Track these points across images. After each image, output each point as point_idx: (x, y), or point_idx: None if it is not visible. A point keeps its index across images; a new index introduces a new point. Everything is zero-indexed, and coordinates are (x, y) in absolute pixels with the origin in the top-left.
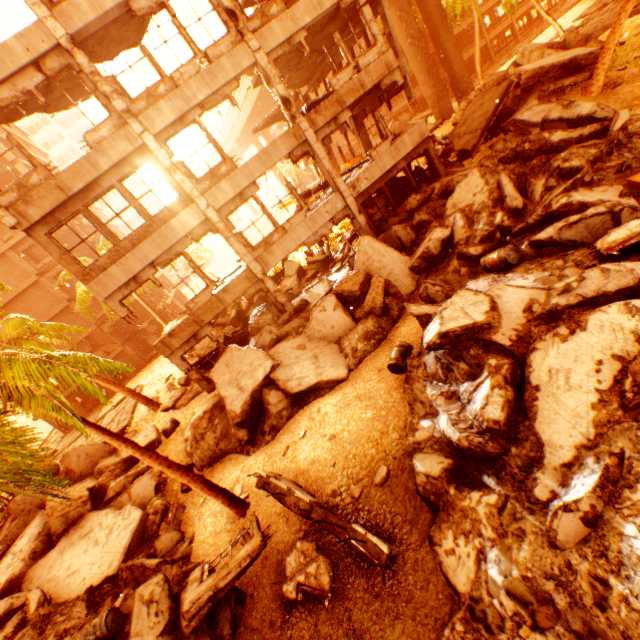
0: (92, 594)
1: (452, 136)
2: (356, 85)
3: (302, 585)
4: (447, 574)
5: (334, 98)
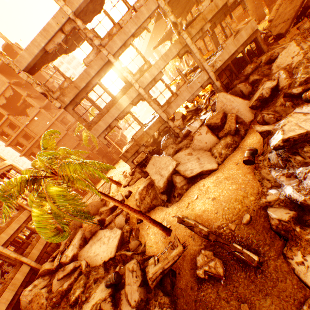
0: (105, 264)
1: (270, 27)
2: (213, 7)
3: (207, 271)
4: (299, 275)
5: (200, 17)
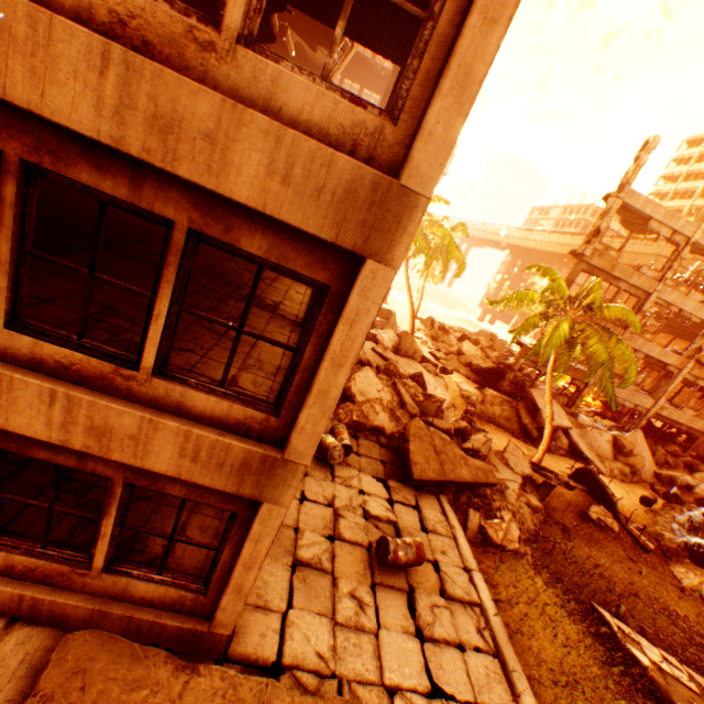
0: None
1: (699, 444)
2: None
3: (599, 519)
4: (675, 575)
5: None
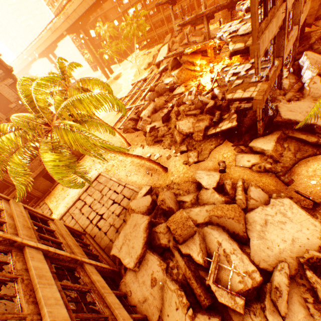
0: None
1: None
2: None
3: None
4: None
5: None
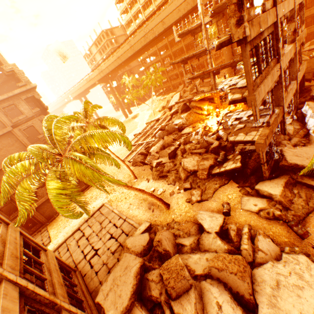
0: None
1: None
2: (301, 37)
3: None
4: None
5: (299, 38)
